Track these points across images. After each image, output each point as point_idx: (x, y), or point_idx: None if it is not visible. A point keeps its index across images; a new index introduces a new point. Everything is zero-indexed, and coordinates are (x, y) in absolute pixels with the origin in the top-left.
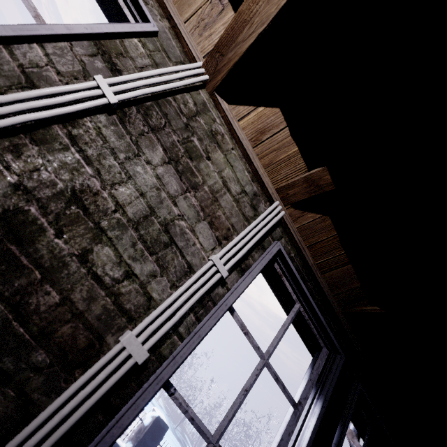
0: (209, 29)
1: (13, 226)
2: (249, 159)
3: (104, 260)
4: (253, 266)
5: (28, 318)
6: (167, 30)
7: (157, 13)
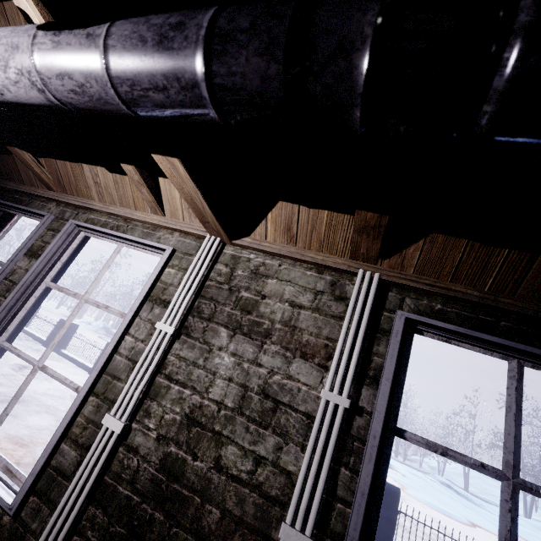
0: None
1: (169, 469)
2: (300, 260)
3: (233, 459)
4: (383, 365)
5: (209, 540)
6: (179, 238)
7: (168, 235)
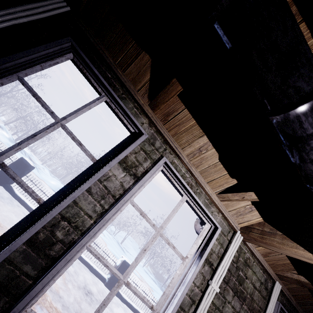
0: (243, 215)
1: None
2: (262, 265)
3: None
4: None
5: None
6: (221, 219)
7: (216, 213)
